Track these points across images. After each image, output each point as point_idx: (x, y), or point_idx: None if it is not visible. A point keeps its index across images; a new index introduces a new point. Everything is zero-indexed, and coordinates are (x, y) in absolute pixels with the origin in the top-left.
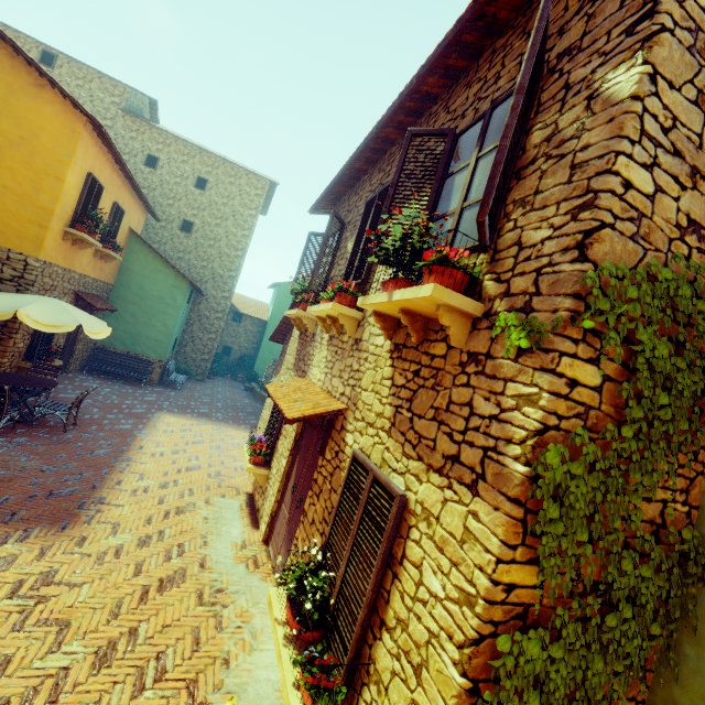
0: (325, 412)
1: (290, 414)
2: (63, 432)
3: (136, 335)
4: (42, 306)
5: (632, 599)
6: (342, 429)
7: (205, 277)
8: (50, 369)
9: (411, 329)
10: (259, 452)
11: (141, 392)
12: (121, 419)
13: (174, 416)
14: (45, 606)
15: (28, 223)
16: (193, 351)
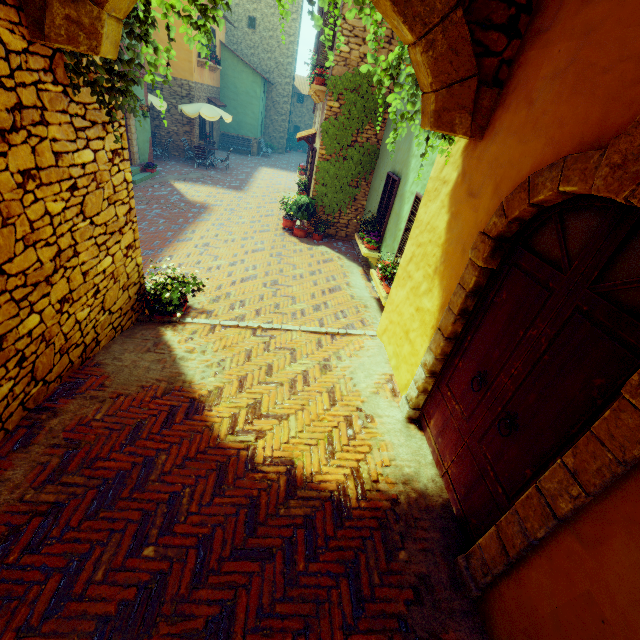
0: (308, 135)
1: (297, 137)
2: (226, 171)
3: (239, 122)
4: (205, 109)
5: (360, 163)
6: (315, 141)
7: (271, 67)
8: (211, 143)
9: (319, 98)
10: (302, 169)
11: (250, 159)
12: (245, 168)
13: (268, 169)
14: (243, 200)
15: (184, 61)
16: (273, 132)
